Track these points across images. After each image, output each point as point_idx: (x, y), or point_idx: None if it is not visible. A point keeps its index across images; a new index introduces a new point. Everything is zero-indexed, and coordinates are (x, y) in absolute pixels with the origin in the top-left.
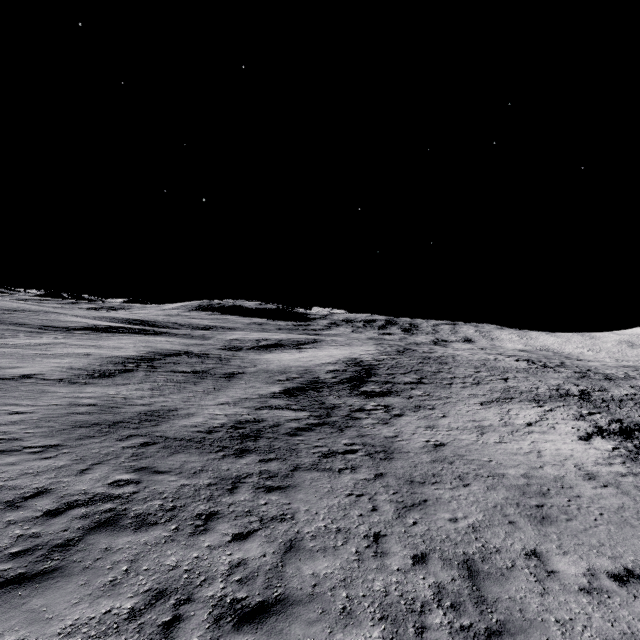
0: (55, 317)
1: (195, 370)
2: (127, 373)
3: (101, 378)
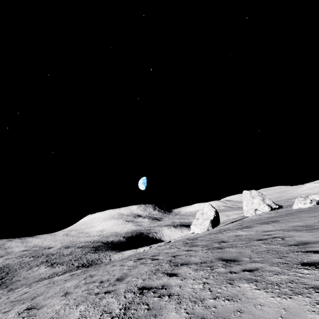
0: None
1: None
2: None
3: None
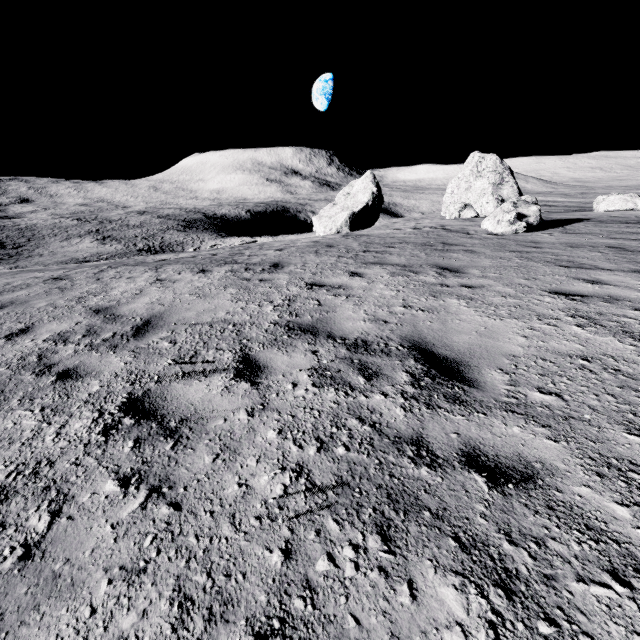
0: None
1: None
2: None
3: None
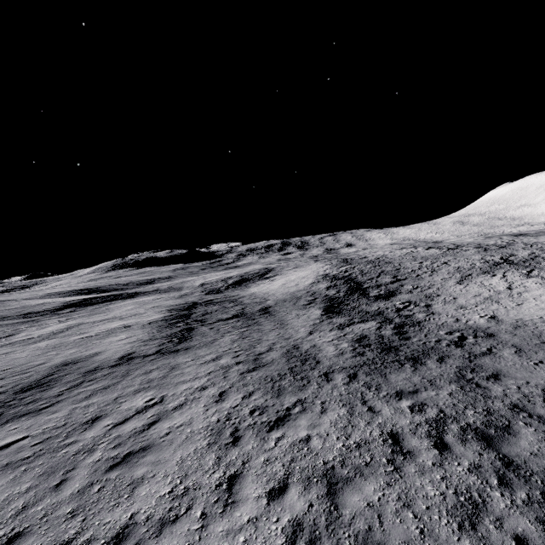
0: (18, 304)
1: (234, 314)
2: (194, 331)
3: (186, 341)
